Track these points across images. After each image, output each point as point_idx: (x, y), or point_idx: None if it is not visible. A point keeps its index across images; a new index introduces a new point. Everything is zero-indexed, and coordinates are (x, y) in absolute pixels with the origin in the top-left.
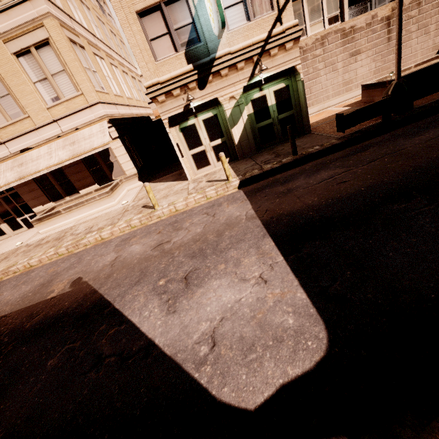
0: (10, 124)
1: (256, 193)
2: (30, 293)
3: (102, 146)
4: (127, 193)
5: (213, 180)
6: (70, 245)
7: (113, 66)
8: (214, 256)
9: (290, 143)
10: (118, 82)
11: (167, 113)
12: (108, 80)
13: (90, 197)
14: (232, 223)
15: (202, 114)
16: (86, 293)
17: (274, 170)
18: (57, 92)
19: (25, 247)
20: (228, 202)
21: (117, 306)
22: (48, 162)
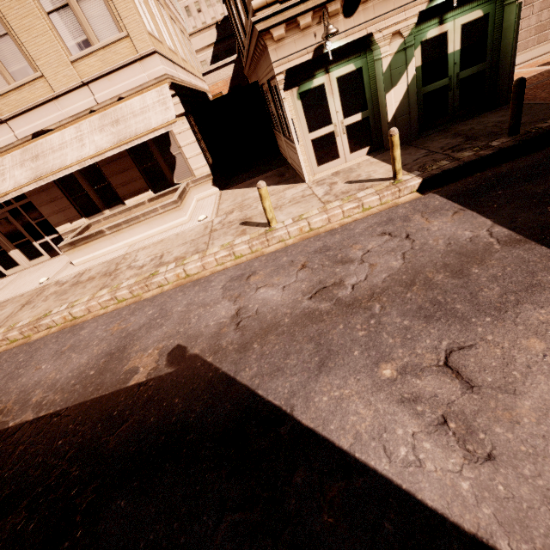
0: (13, 89)
1: (478, 197)
2: (92, 371)
3: (165, 126)
4: (199, 205)
5: (359, 179)
6: (135, 285)
7: (159, 3)
8: (488, 319)
9: (511, 112)
10: (168, 31)
11: (285, 62)
12: (158, 23)
13: (148, 209)
14: (473, 252)
15: (337, 66)
16: (209, 380)
17: (483, 160)
18: (86, 31)
19: (56, 286)
20: (422, 214)
21: (307, 422)
22: (79, 153)
